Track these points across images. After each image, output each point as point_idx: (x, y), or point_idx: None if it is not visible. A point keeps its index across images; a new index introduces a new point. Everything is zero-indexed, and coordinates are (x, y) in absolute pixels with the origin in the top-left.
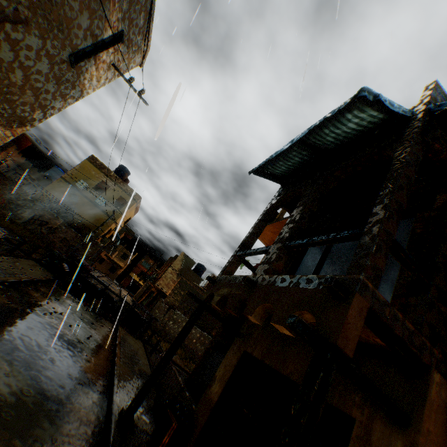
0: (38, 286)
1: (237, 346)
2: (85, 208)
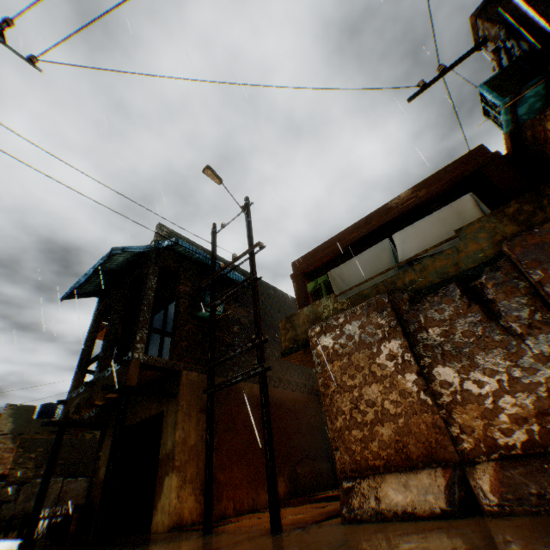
0: None
1: (109, 434)
2: None
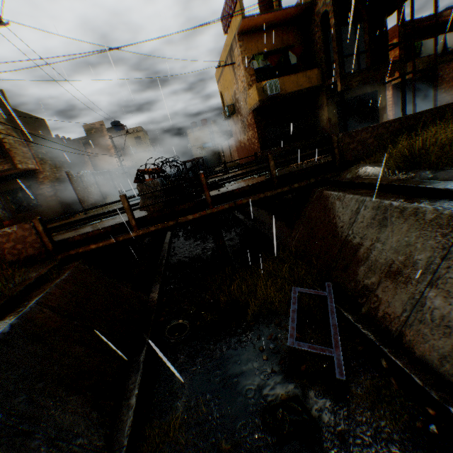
0: None
1: (331, 103)
2: None
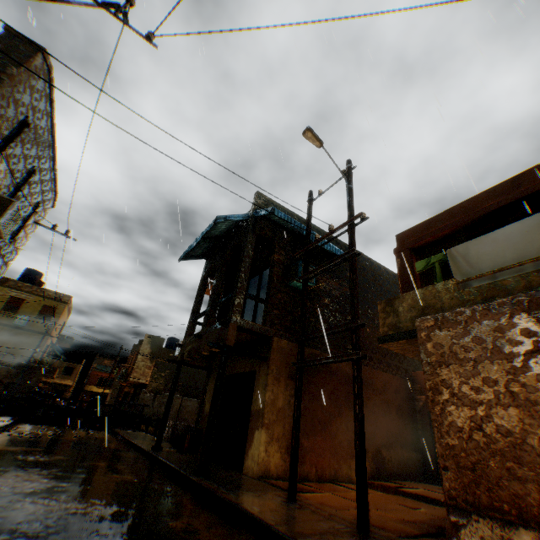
0: (17, 427)
1: (212, 377)
2: (4, 336)
